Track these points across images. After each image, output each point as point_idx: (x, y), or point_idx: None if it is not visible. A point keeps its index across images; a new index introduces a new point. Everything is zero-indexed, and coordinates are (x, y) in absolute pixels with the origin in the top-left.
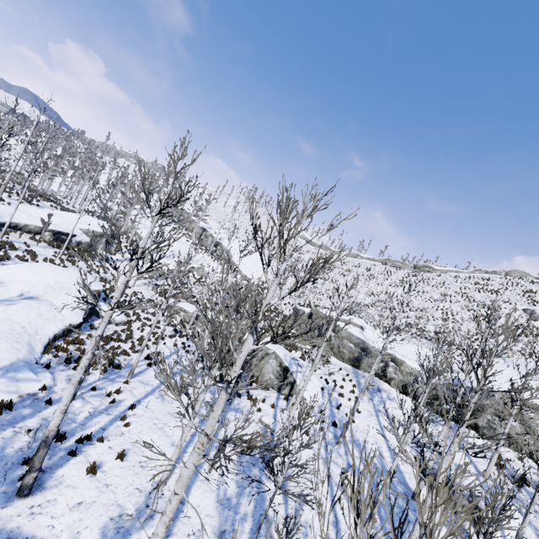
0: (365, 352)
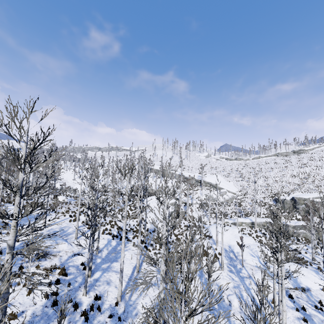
0: None
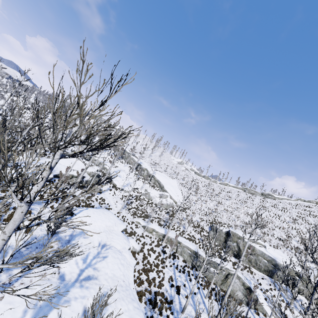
0: (276, 267)
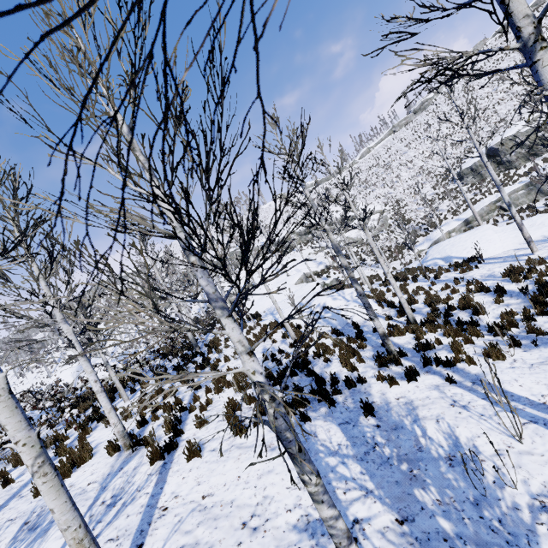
0: None
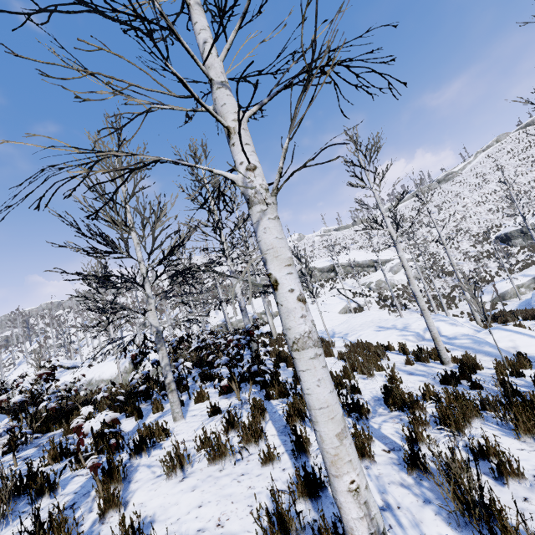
0: None
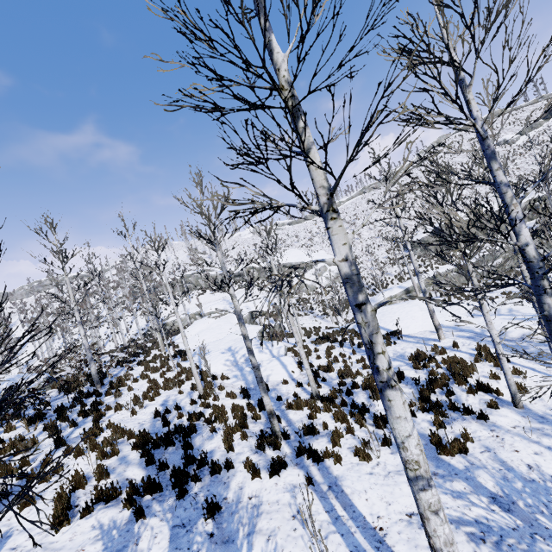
0: None
